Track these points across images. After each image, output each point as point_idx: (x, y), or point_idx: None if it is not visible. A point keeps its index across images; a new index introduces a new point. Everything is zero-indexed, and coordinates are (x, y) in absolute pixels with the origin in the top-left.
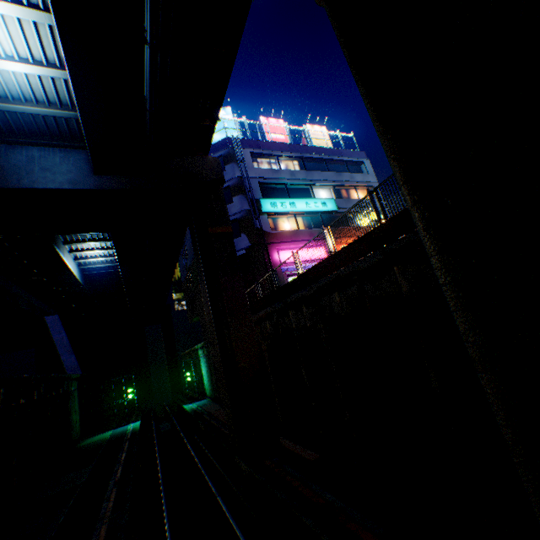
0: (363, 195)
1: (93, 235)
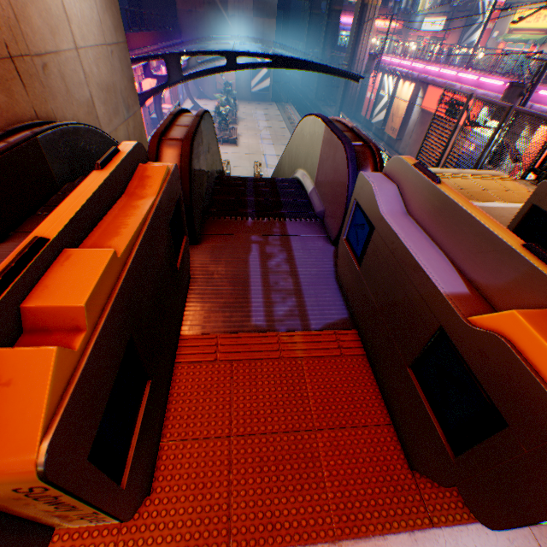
0: None
1: None
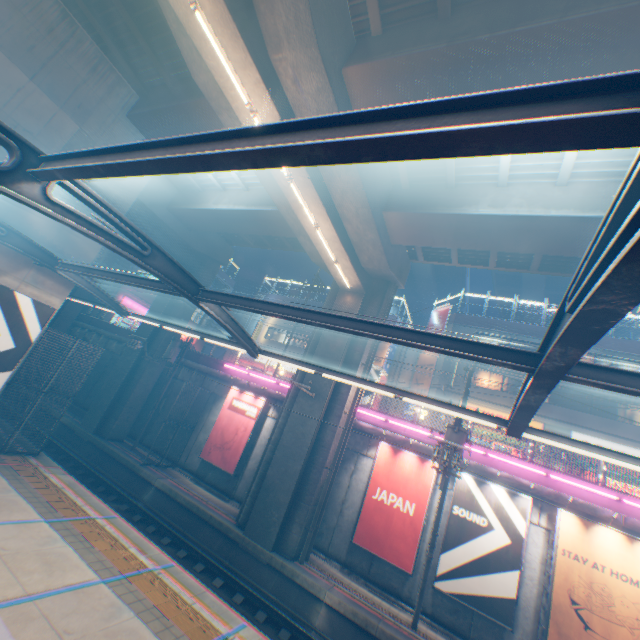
0: None
1: None
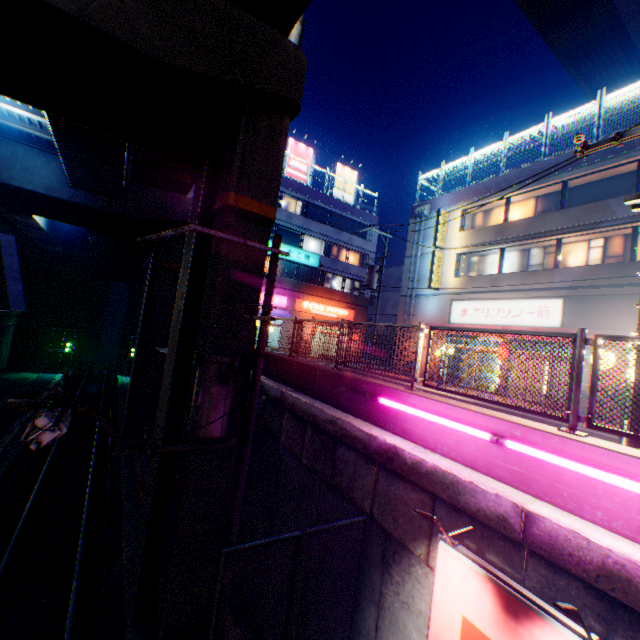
0: (356, 259)
1: None
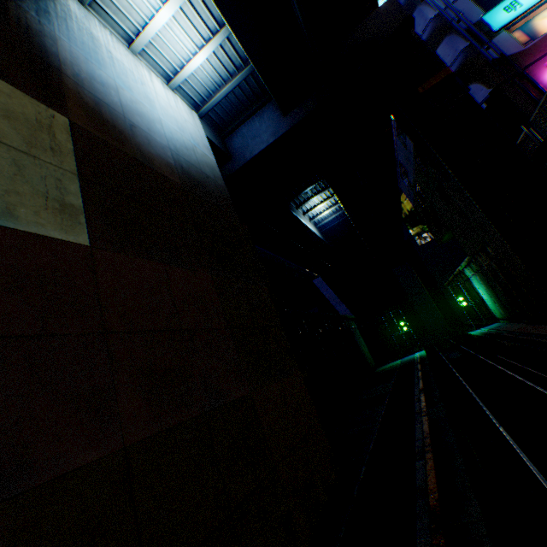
0: None
1: (312, 191)
